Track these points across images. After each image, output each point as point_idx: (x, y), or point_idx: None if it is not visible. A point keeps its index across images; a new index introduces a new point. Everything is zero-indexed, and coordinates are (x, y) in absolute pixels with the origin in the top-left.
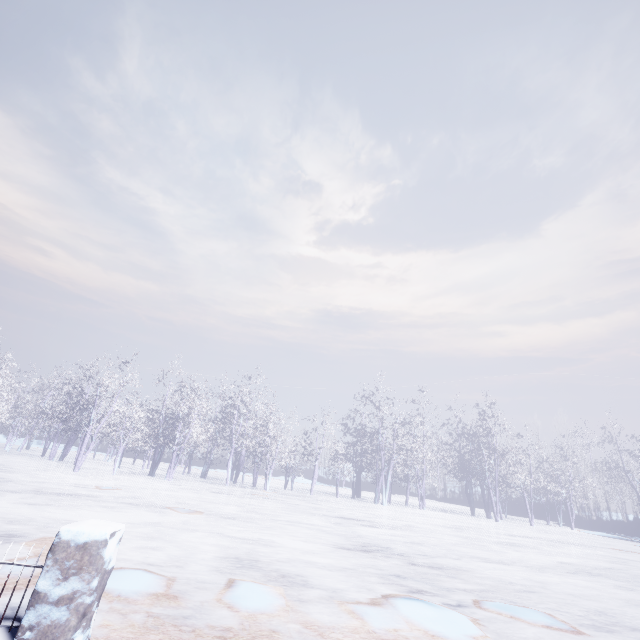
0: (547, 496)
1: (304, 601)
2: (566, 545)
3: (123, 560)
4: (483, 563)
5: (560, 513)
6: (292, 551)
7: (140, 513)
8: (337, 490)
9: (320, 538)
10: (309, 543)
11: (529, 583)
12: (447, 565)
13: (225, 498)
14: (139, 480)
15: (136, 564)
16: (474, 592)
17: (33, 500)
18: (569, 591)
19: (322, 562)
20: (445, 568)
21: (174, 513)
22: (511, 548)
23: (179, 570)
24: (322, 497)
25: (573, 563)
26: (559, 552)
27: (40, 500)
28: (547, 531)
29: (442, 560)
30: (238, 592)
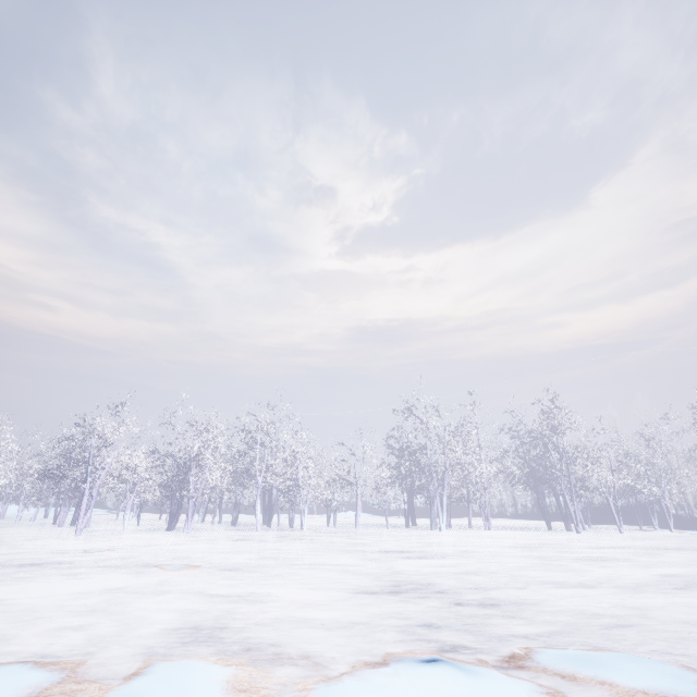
0: (636, 497)
1: (255, 693)
2: (667, 551)
3: (10, 654)
4: (558, 589)
5: (654, 514)
6: (289, 606)
7: (111, 577)
8: (386, 520)
9: (340, 582)
10: (321, 591)
11: (622, 611)
12: (507, 599)
13: (244, 545)
14: (151, 537)
15: (24, 658)
16: (540, 637)
17: None
18: (681, 617)
19: (325, 617)
20: (503, 604)
21: (159, 572)
22: (596, 564)
23: (85, 660)
24: (369, 530)
25: (680, 574)
26: (659, 561)
27: None
28: (641, 537)
29: (501, 592)
30: (144, 692)
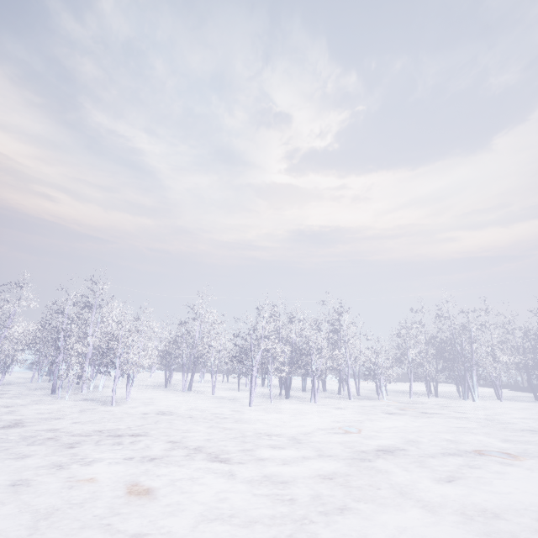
0: None
1: None
2: None
3: None
4: None
5: None
6: None
7: (505, 469)
8: (428, 392)
9: None
10: None
11: None
12: None
13: (418, 421)
14: (305, 408)
15: None
16: None
17: (412, 470)
18: None
19: None
20: None
21: (511, 462)
22: None
23: None
24: (422, 400)
25: None
26: None
27: (412, 468)
28: None
29: None
30: None
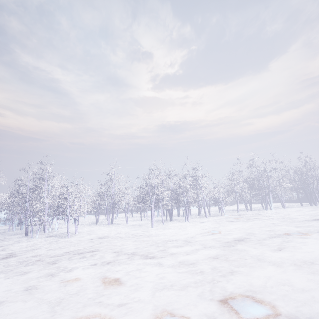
0: None
1: None
2: None
3: None
4: None
5: None
6: None
7: (304, 240)
8: (247, 208)
9: None
10: None
11: None
12: None
13: (248, 223)
14: (183, 224)
15: None
16: None
17: (257, 248)
18: None
19: None
20: None
21: (305, 236)
22: None
23: None
24: (244, 213)
25: None
26: None
27: (257, 247)
28: None
29: None
30: None
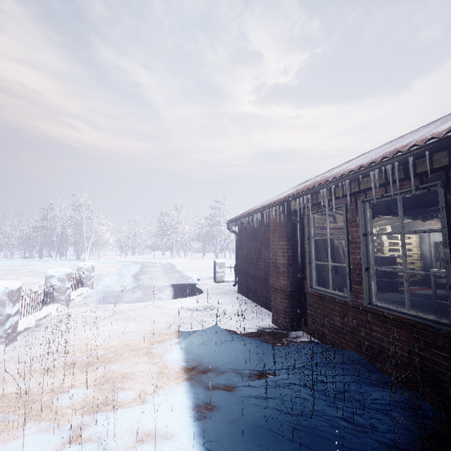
0: None
1: None
2: None
3: None
4: None
5: None
6: None
7: None
8: None
9: None
10: None
11: None
12: None
13: None
14: None
15: None
16: None
17: None
18: None
19: None
20: None
21: None
22: None
23: None
24: None
25: None
26: None
27: None
28: None
29: None
30: None
